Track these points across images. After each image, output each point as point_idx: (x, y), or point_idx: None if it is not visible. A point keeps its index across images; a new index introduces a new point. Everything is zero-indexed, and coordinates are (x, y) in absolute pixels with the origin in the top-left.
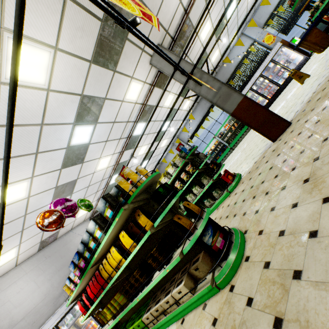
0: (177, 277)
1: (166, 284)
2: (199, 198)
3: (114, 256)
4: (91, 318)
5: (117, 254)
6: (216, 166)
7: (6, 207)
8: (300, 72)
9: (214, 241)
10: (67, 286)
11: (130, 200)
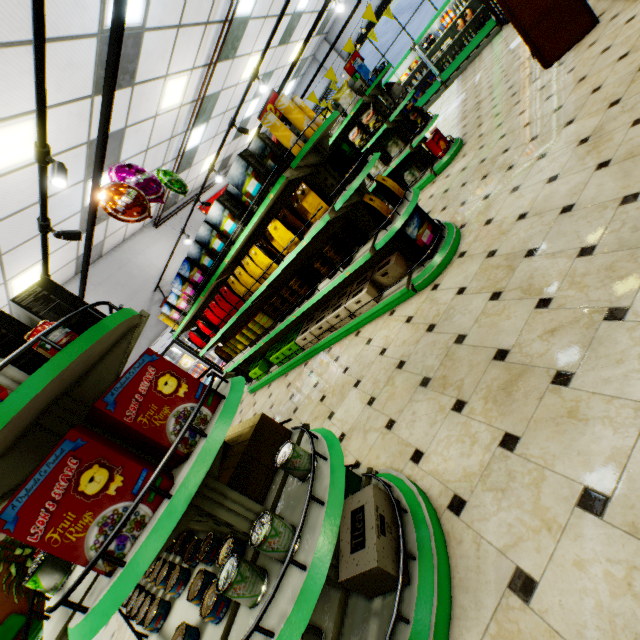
0: (350, 291)
1: (330, 302)
2: (375, 187)
3: (258, 261)
4: (198, 363)
5: (263, 257)
6: (422, 119)
7: (7, 179)
8: None
9: (419, 234)
10: (164, 316)
11: (297, 162)
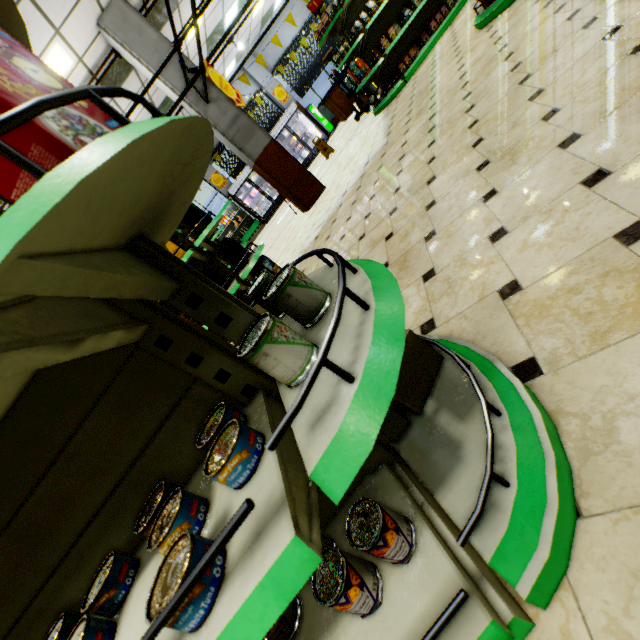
0: None
1: None
2: None
3: None
4: None
5: None
6: None
7: None
8: (325, 143)
9: (275, 270)
10: None
11: None
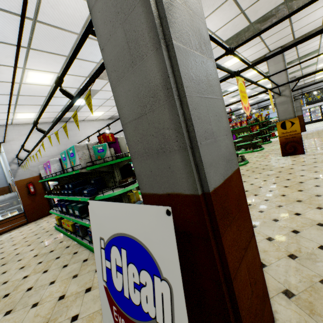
0: None
1: None
2: None
3: None
4: None
5: None
6: (273, 129)
7: None
8: None
9: (267, 138)
10: None
11: (260, 122)
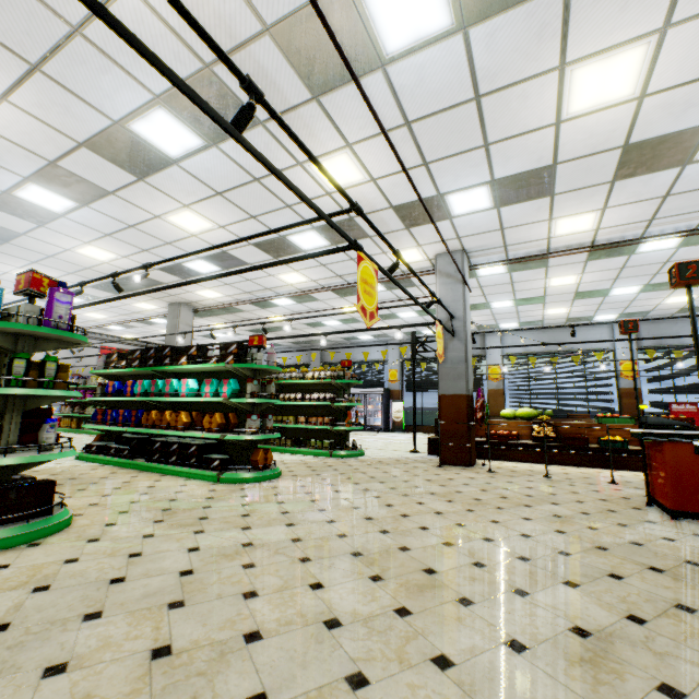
0: None
1: None
2: None
3: None
4: None
5: None
6: None
7: None
8: None
9: None
10: None
11: None
